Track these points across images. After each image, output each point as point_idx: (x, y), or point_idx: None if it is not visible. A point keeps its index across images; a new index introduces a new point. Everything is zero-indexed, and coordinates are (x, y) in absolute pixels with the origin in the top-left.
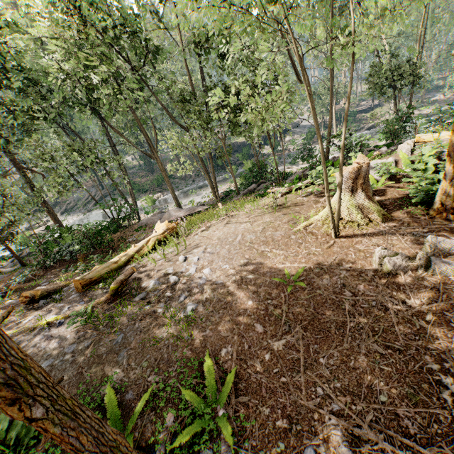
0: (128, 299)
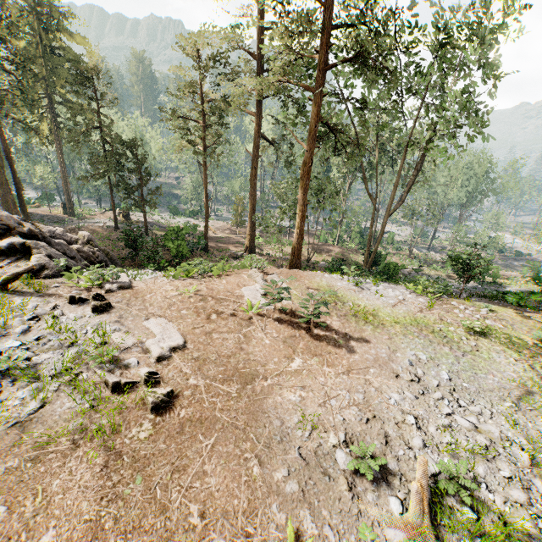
0: None
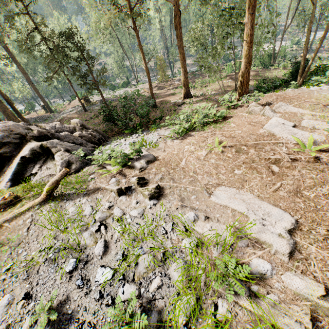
0: None
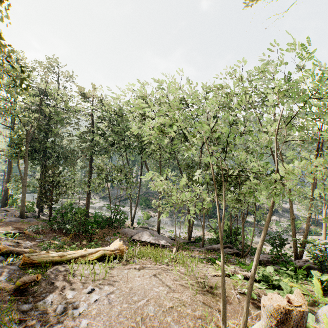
0: (19, 301)
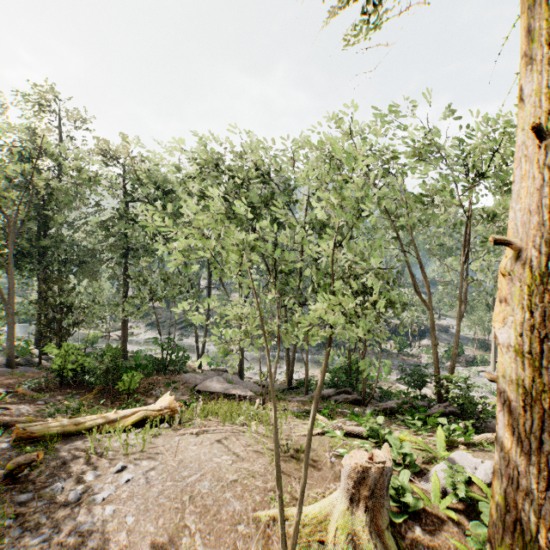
0: (14, 491)
